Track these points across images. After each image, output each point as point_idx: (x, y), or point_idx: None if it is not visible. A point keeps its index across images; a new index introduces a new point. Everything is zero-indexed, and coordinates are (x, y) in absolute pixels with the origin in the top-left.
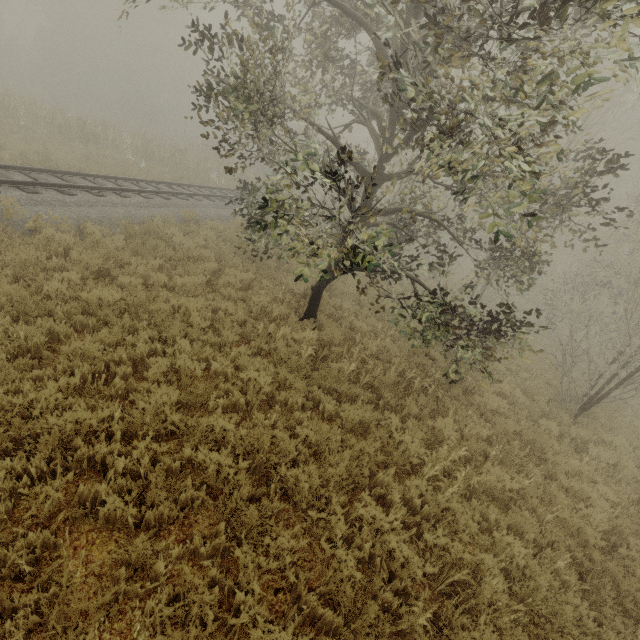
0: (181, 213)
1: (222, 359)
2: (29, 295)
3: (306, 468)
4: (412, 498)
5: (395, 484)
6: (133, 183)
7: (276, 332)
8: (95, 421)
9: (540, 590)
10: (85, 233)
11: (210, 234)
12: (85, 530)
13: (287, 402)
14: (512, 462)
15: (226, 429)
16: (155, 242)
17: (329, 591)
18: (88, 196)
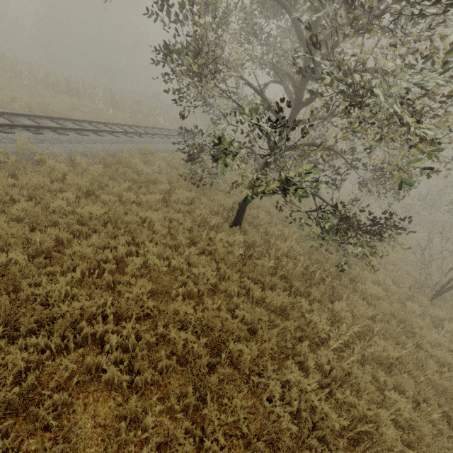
0: (141, 147)
1: (178, 257)
2: (41, 210)
3: (248, 343)
4: (322, 364)
5: (310, 354)
6: (106, 125)
7: (215, 237)
8: (95, 308)
9: (424, 438)
10: (75, 163)
11: (162, 163)
12: (91, 390)
13: (226, 290)
14: (391, 335)
15: (187, 312)
16: (125, 169)
17: (271, 438)
18: (76, 135)
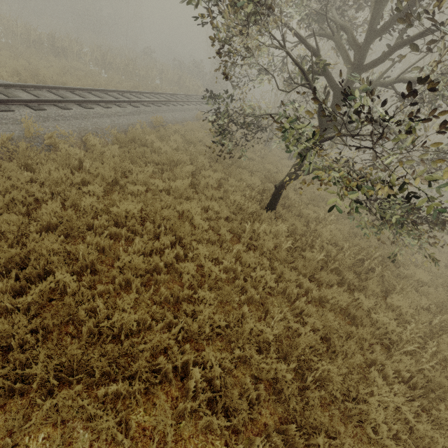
0: (151, 120)
1: (229, 257)
2: (73, 214)
3: (337, 364)
4: (399, 371)
5: (386, 361)
6: (107, 93)
7: (258, 228)
8: (174, 342)
9: None
10: (88, 145)
11: (178, 138)
12: (186, 437)
13: (282, 290)
14: None
15: (263, 330)
16: (143, 149)
17: None
18: (80, 109)
